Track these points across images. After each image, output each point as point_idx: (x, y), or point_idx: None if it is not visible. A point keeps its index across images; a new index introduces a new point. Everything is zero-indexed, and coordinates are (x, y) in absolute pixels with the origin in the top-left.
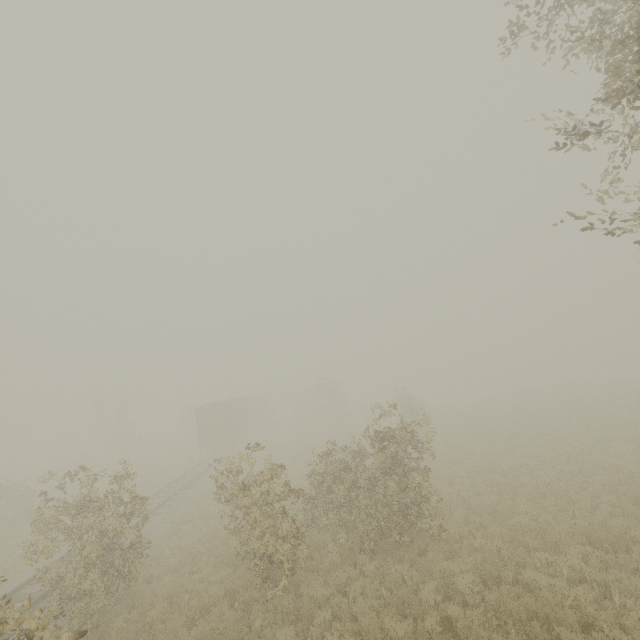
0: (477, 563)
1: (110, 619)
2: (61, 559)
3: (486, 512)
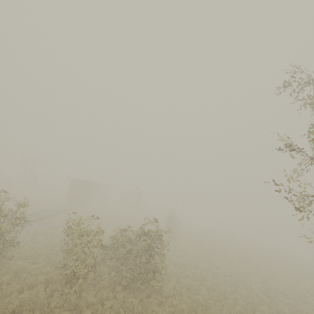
0: (170, 313)
1: None
2: None
3: (185, 287)
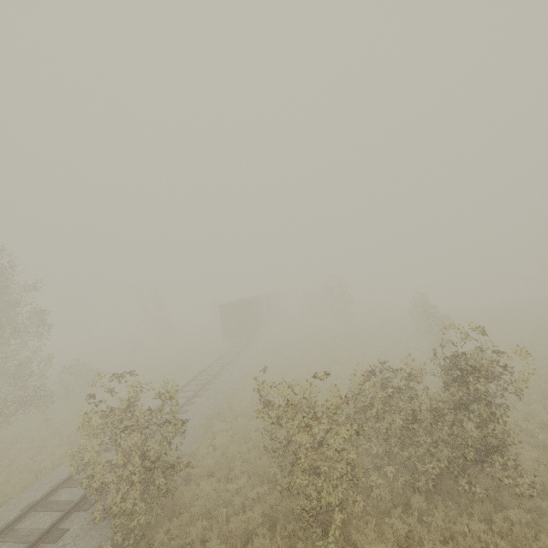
0: None
1: (152, 527)
2: (103, 464)
3: None
